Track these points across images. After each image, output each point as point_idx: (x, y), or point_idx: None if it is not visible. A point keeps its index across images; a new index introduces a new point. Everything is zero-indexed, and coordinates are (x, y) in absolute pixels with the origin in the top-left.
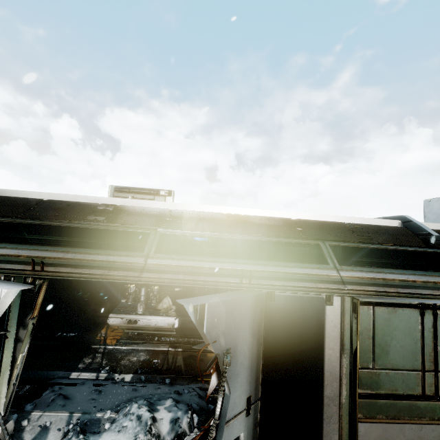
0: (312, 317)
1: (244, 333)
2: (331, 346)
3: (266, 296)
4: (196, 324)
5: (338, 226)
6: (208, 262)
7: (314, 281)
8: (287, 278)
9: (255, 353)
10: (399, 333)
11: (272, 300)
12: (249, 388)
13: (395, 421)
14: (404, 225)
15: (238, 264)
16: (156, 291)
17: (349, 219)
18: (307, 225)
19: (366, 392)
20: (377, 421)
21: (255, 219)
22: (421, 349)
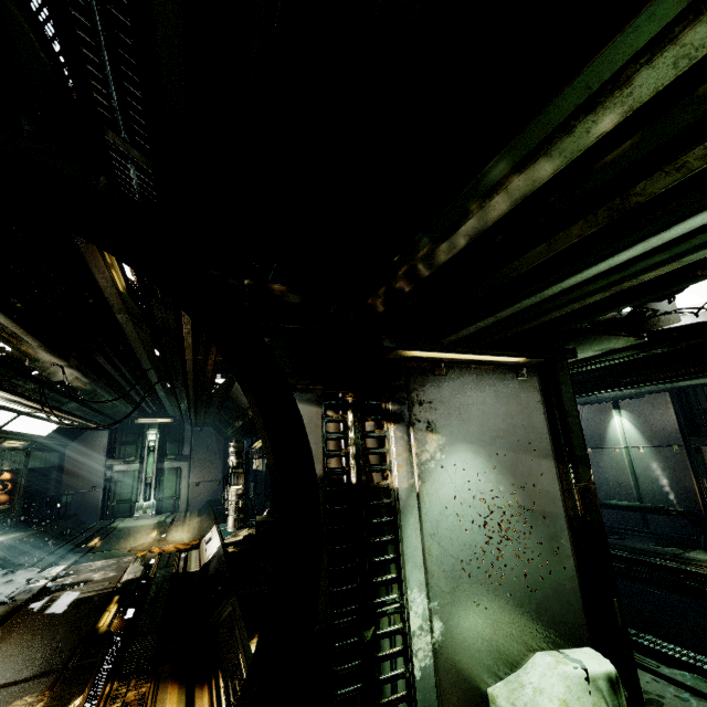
0: None
1: None
2: None
3: None
4: None
5: None
6: None
7: None
8: None
9: None
10: None
11: None
12: None
13: None
14: None
15: None
16: (232, 495)
17: None
18: None
19: None
20: None
21: None
22: None
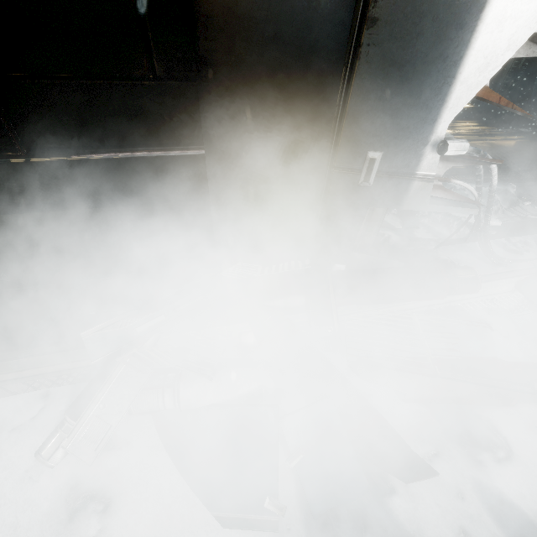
0: None
1: None
2: None
3: None
4: None
5: None
6: None
7: None
8: None
9: None
10: None
11: None
12: None
13: None
14: None
15: None
16: None
17: None
18: None
19: None
20: None
21: None
22: None
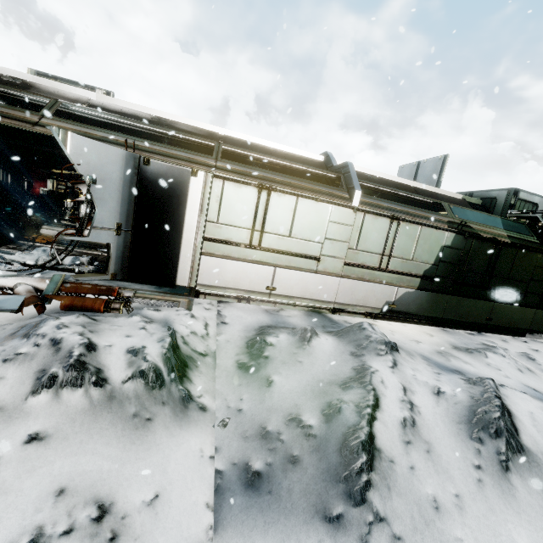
0: (180, 183)
1: (113, 175)
2: (192, 206)
3: (143, 161)
4: (62, 146)
5: (261, 148)
6: (102, 133)
7: (191, 162)
8: (169, 156)
9: (126, 196)
10: (240, 202)
11: (148, 165)
12: (119, 218)
13: (228, 258)
14: (325, 160)
15: (129, 139)
16: None
17: (278, 147)
18: (231, 140)
19: (210, 237)
20: (215, 256)
21: (180, 126)
22: (254, 216)
